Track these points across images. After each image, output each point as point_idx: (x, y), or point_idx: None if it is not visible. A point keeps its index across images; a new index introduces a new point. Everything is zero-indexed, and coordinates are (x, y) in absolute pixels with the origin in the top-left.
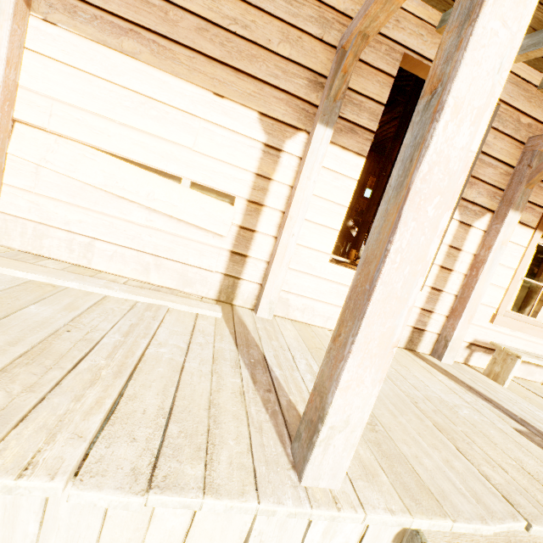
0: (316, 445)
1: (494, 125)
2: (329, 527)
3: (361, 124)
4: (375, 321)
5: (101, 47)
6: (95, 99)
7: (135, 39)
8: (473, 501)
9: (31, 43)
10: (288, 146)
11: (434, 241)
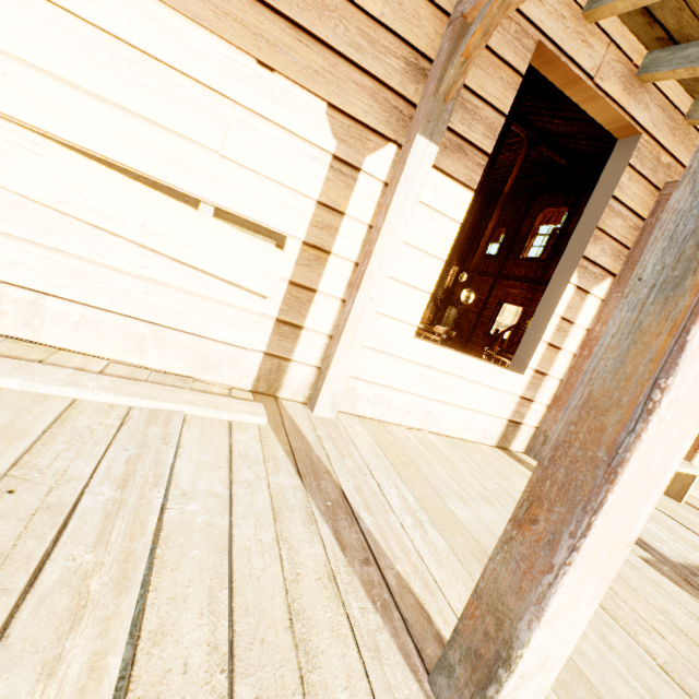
0: None
1: (631, 162)
2: None
3: (472, 140)
4: (614, 514)
5: None
6: (37, 40)
7: None
8: None
9: None
10: (369, 163)
11: None
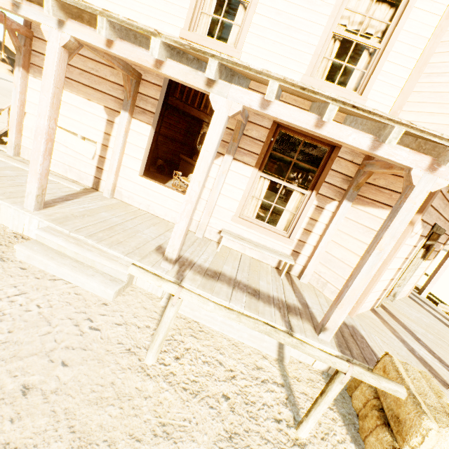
0: (26, 197)
1: None
2: (30, 220)
3: (148, 109)
4: (32, 166)
5: None
6: None
7: None
8: (73, 229)
9: (30, 85)
10: (117, 120)
11: (42, 147)
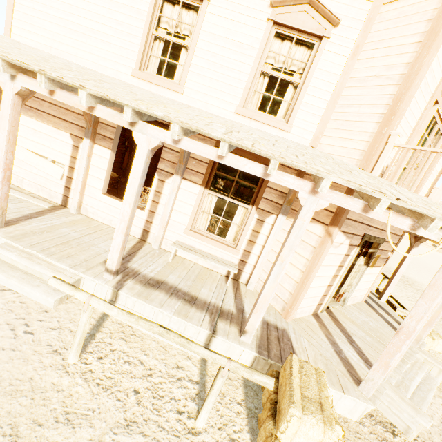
0: None
1: None
2: None
3: (108, 136)
4: None
5: (23, 115)
6: (22, 132)
7: (32, 112)
8: (28, 245)
9: None
10: (81, 146)
11: (0, 175)
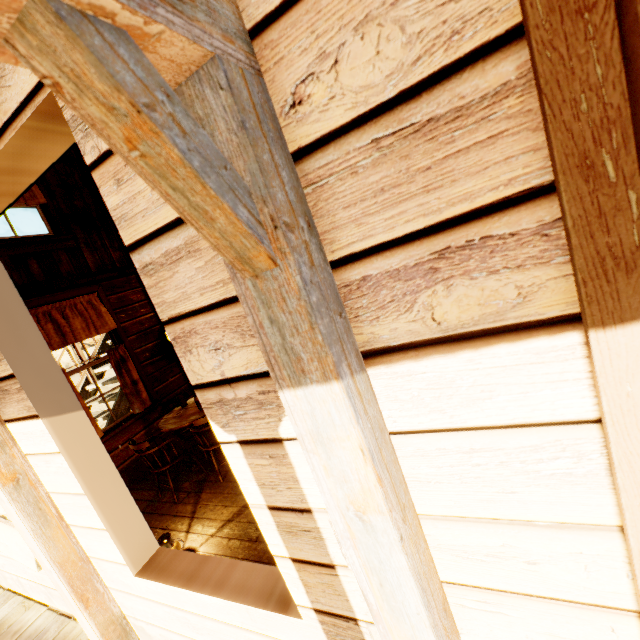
0: None
1: (90, 158)
2: None
3: (0, 375)
4: None
5: None
6: None
7: None
8: None
9: None
10: None
11: None
